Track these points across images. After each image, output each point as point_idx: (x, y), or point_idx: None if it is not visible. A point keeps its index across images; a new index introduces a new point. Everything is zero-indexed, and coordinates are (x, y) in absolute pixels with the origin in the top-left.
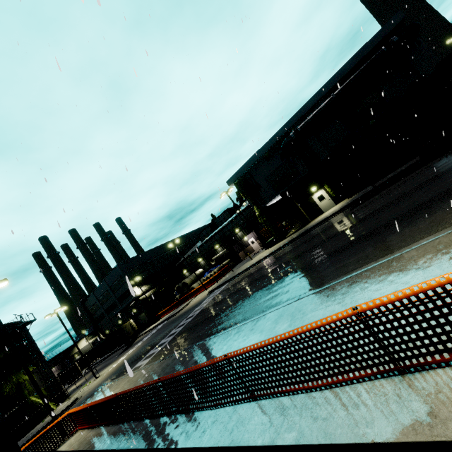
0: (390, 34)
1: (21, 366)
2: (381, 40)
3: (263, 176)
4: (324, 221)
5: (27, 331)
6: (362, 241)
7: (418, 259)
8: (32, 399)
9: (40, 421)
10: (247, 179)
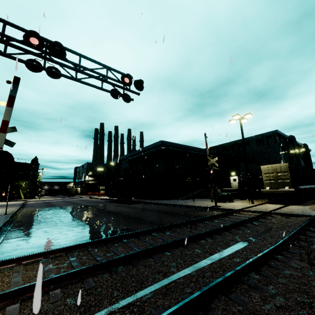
0: (160, 146)
1: (25, 179)
2: (156, 146)
3: (123, 167)
4: (111, 199)
5: (36, 169)
6: (49, 206)
7: (9, 208)
8: (20, 191)
9: (18, 199)
10: (120, 164)
